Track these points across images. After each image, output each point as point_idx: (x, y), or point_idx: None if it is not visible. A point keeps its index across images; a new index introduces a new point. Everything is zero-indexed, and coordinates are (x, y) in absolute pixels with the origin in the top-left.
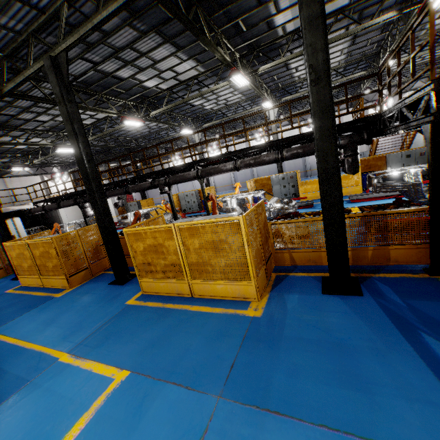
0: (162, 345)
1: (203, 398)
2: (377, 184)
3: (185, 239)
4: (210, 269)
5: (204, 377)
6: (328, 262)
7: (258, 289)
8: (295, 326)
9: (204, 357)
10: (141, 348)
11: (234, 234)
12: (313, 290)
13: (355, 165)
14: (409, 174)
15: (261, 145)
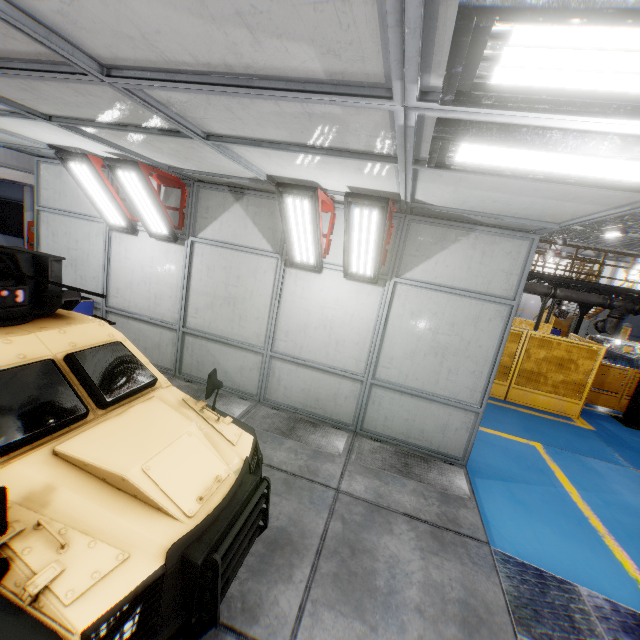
0: (538, 431)
1: (625, 469)
2: (607, 348)
3: (531, 347)
4: (542, 380)
5: (608, 458)
6: (638, 403)
7: (581, 409)
8: (633, 443)
9: (589, 447)
10: (521, 429)
11: (588, 358)
12: (614, 422)
13: (616, 327)
14: (635, 350)
15: (531, 272)
